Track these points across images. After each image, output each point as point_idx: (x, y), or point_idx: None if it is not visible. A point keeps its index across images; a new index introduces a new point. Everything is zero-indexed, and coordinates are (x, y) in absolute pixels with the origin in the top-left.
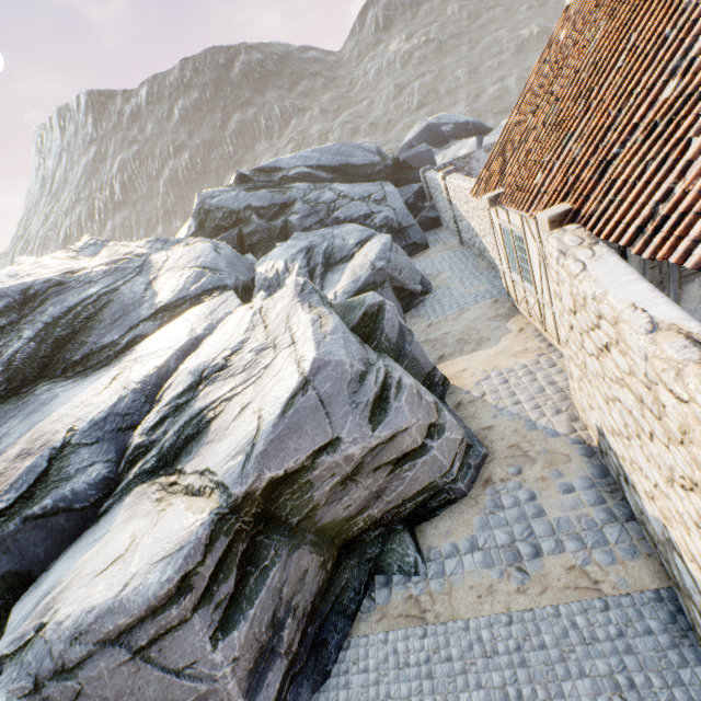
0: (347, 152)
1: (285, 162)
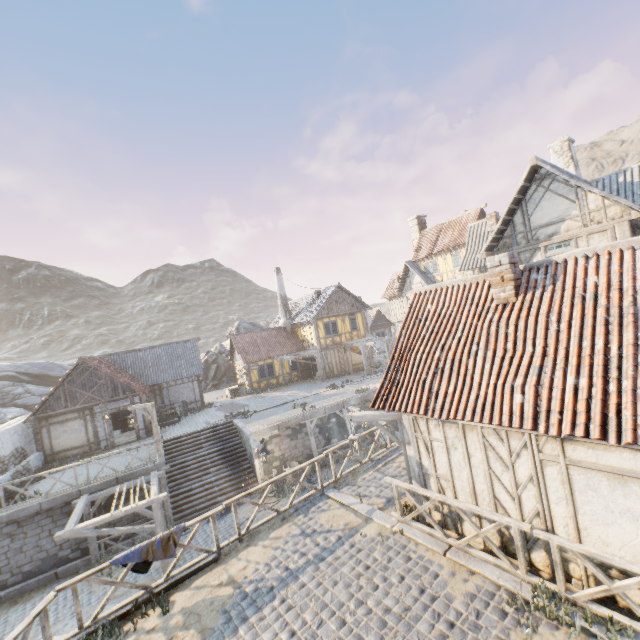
0: (51, 368)
1: (1, 367)
